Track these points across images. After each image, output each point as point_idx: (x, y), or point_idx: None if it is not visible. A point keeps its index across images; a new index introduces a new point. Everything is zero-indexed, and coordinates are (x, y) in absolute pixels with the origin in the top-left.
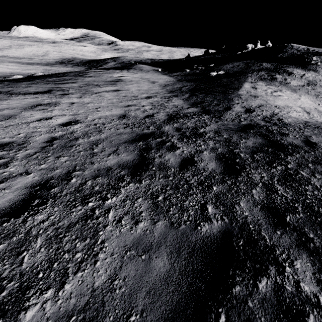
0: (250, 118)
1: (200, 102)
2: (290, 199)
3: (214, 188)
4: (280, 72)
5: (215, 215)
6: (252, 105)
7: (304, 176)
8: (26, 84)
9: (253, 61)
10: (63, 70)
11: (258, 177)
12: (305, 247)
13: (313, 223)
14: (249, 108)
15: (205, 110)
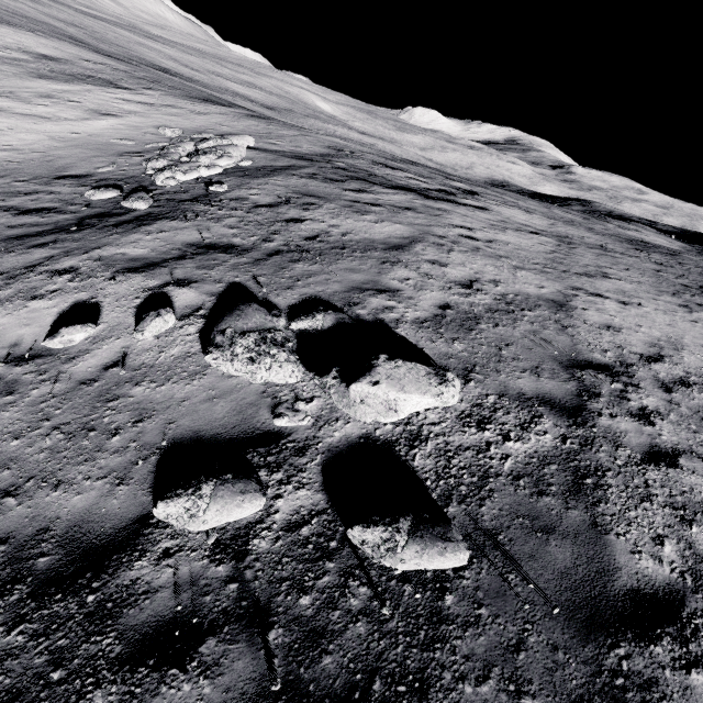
0: None
1: None
2: None
3: None
4: None
5: None
6: None
7: None
8: (592, 216)
9: None
10: None
11: None
12: None
13: None
14: None
15: None
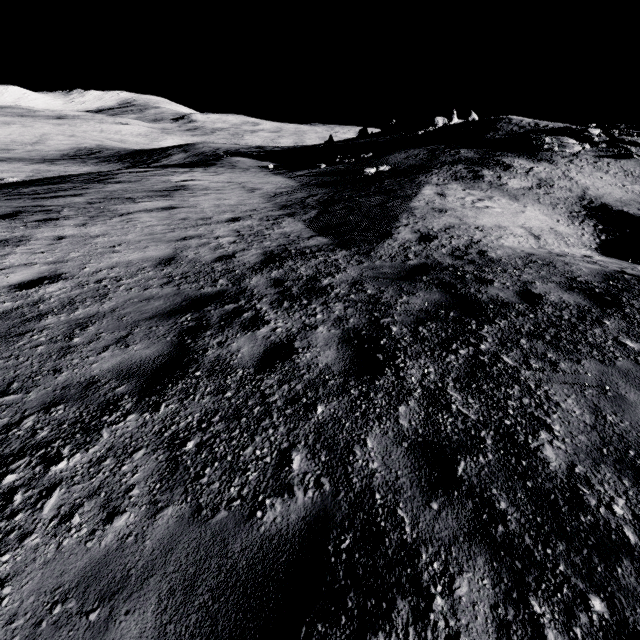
0: (427, 253)
1: (336, 225)
2: (473, 421)
3: (318, 410)
4: (490, 165)
5: (304, 475)
6: (433, 227)
7: (508, 366)
8: None
9: (443, 147)
10: (77, 170)
11: (417, 377)
12: (486, 536)
13: (511, 474)
14: (428, 233)
15: (342, 240)
